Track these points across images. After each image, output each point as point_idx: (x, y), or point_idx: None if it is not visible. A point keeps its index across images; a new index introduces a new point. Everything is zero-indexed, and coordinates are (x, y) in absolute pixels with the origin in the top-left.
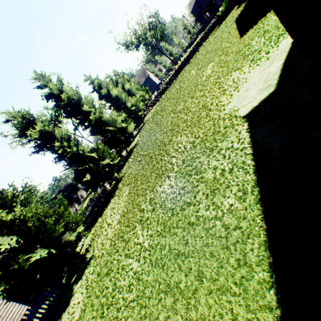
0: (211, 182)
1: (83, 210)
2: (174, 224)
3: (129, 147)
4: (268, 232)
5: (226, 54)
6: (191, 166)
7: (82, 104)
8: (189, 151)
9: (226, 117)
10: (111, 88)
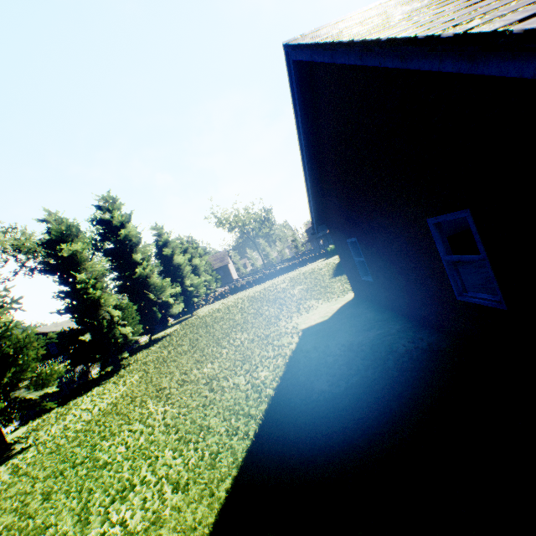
0: (256, 364)
1: (63, 371)
2: (206, 390)
3: (154, 336)
4: (280, 383)
5: (316, 284)
6: (242, 354)
7: (136, 249)
8: (246, 344)
9: (290, 326)
10: (176, 252)
